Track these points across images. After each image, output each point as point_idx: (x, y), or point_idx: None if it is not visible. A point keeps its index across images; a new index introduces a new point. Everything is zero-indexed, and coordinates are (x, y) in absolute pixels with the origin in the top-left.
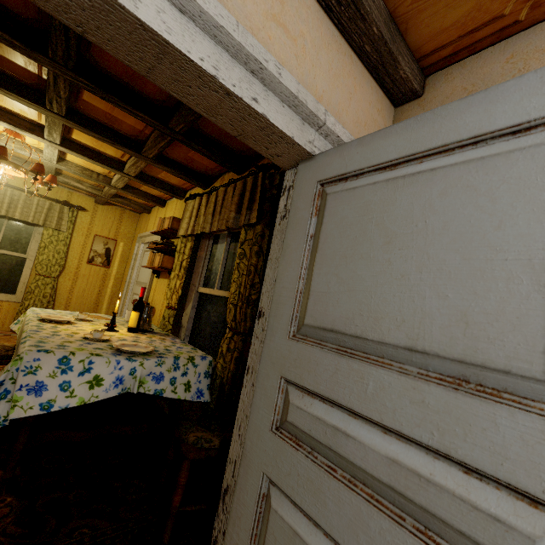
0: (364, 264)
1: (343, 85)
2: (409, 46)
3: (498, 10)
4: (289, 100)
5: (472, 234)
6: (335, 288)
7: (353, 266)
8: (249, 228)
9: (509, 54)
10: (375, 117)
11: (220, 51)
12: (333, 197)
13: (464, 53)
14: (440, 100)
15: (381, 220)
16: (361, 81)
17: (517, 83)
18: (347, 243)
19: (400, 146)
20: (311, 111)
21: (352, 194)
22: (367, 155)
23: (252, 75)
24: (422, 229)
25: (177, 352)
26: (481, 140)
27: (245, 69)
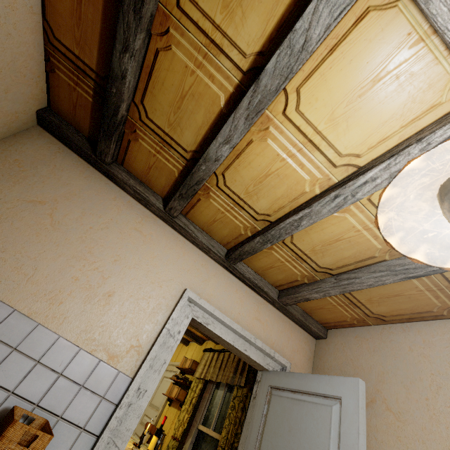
0: (281, 439)
1: (285, 335)
2: (315, 319)
3: (345, 319)
4: (259, 348)
5: (312, 436)
6: (270, 449)
7: (277, 439)
8: (240, 387)
9: (356, 335)
10: (303, 346)
11: (236, 335)
12: (274, 397)
13: (339, 326)
14: (333, 344)
15: (288, 417)
16: (294, 331)
17: (324, 377)
18: (276, 425)
19: (296, 384)
20: (267, 352)
21: (280, 399)
22: (286, 382)
23: (245, 341)
24: (299, 428)
25: None
26: (317, 394)
27: (243, 339)
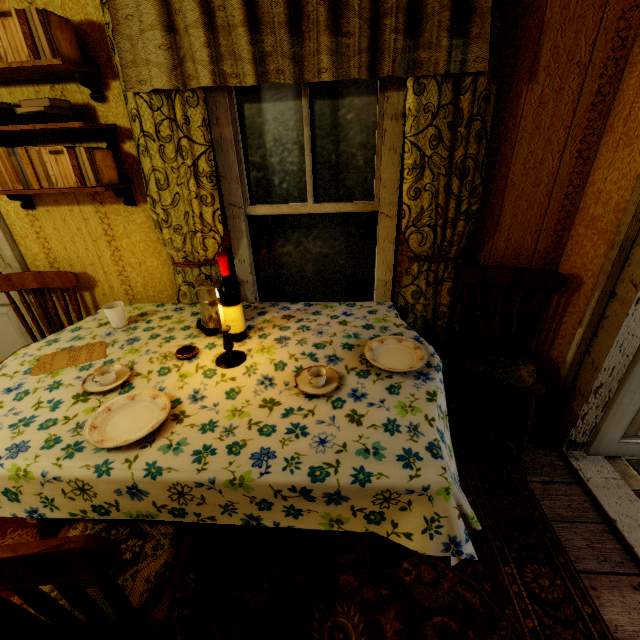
0: None
1: None
2: None
3: None
4: None
5: None
6: None
7: None
8: (445, 79)
9: None
10: None
11: None
12: None
13: None
14: None
15: None
16: None
17: None
18: None
19: None
20: None
21: None
22: None
23: None
24: None
25: (383, 323)
26: None
27: None
